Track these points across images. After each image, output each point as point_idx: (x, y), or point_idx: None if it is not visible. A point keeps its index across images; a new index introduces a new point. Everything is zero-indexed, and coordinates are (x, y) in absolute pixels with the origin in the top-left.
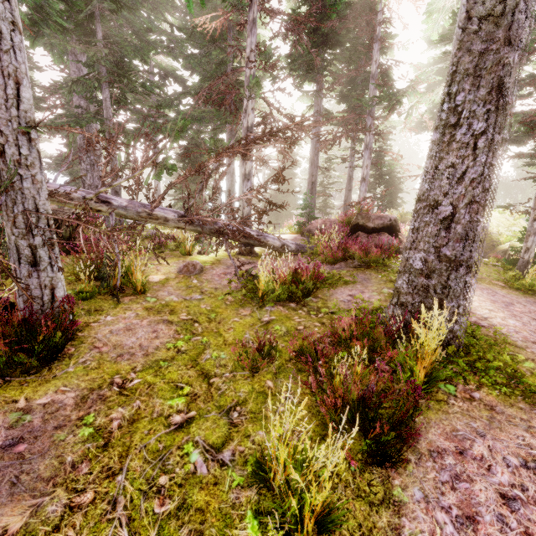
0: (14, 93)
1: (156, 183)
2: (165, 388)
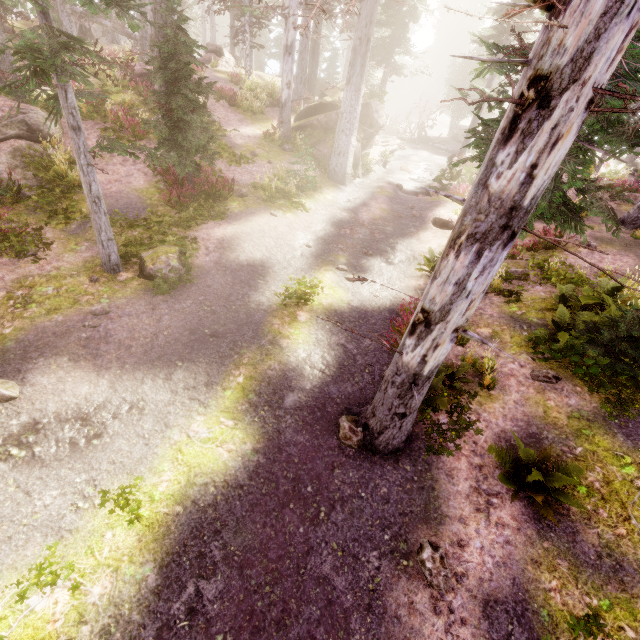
0: None
1: None
2: None
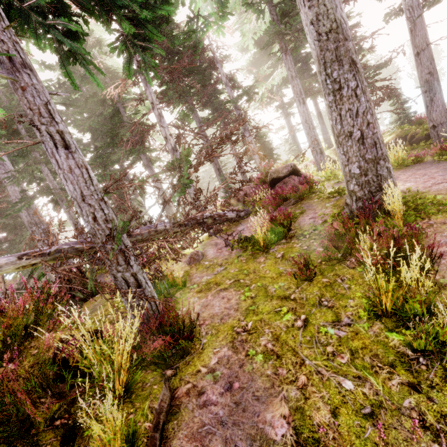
0: (87, 176)
1: None
2: (271, 316)
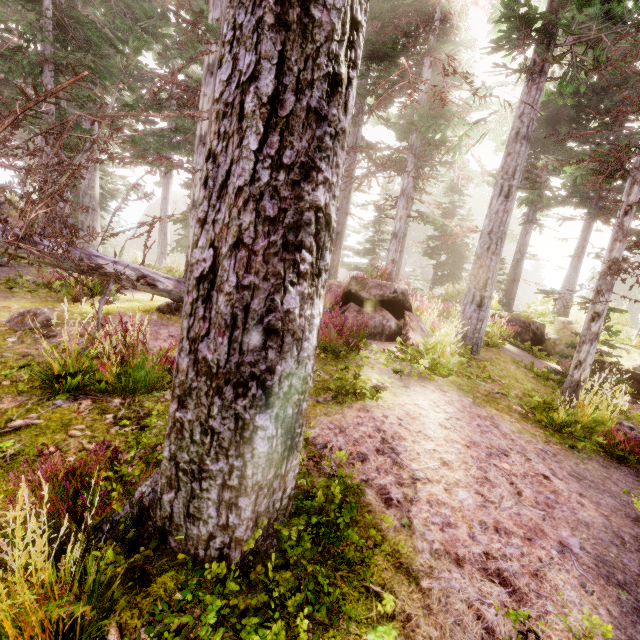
0: None
1: (162, 213)
2: None
